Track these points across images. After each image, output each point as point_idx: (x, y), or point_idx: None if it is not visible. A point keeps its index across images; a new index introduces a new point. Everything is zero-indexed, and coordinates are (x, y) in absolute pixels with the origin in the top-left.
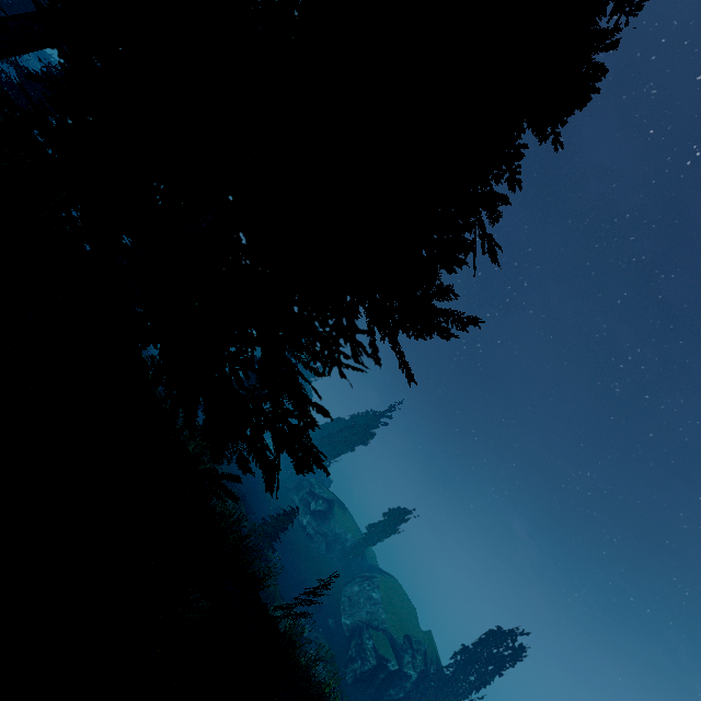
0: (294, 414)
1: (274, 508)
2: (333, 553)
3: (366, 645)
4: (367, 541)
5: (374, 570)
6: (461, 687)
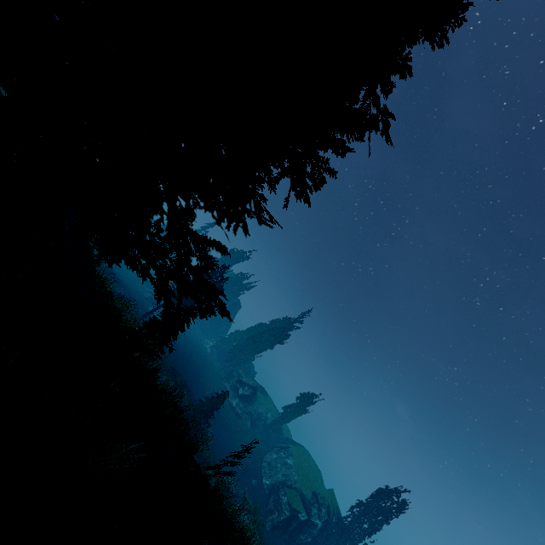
0: (192, 251)
1: (210, 393)
2: (256, 428)
3: (282, 500)
4: (283, 419)
5: (288, 441)
6: (357, 533)
